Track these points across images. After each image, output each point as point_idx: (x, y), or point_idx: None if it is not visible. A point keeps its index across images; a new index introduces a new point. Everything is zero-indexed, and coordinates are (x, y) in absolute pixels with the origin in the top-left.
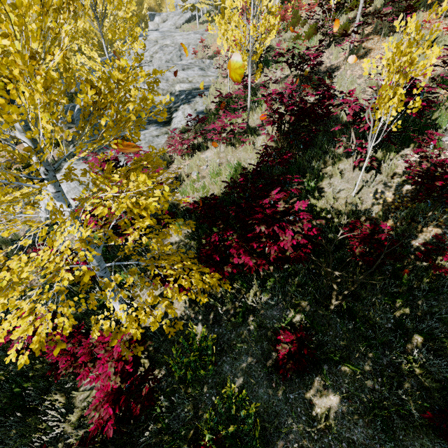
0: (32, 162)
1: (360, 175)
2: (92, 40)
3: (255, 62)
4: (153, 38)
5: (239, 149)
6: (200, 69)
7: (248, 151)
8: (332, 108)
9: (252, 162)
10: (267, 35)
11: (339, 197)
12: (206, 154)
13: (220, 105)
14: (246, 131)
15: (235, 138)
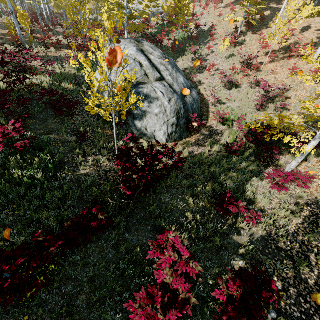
0: None
1: None
2: None
3: None
4: None
5: None
6: None
7: None
8: None
9: None
10: None
11: None
12: None
13: None
14: None
15: None
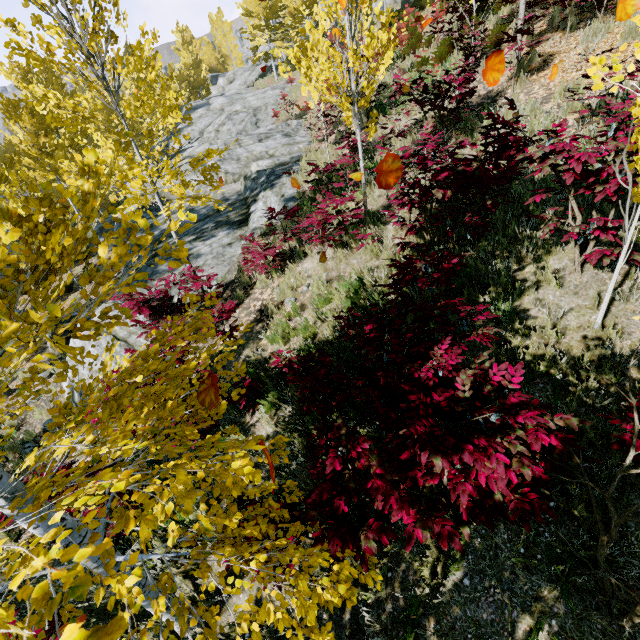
0: (64, 305)
1: (611, 284)
2: (138, 125)
3: (364, 111)
4: (218, 106)
5: (357, 251)
6: (284, 136)
7: (373, 253)
8: (530, 165)
9: (382, 273)
10: (379, 62)
11: (565, 328)
12: (305, 265)
13: (318, 183)
14: (364, 220)
15: (348, 233)
